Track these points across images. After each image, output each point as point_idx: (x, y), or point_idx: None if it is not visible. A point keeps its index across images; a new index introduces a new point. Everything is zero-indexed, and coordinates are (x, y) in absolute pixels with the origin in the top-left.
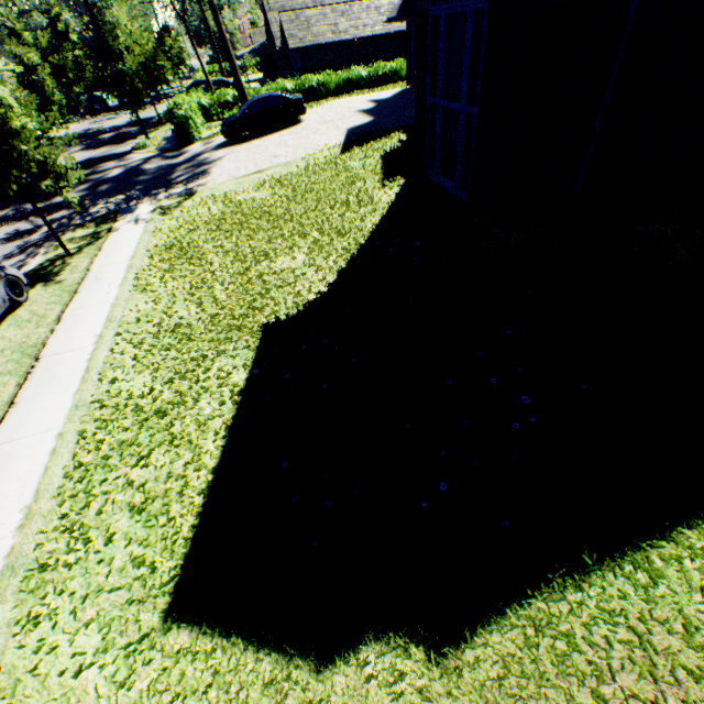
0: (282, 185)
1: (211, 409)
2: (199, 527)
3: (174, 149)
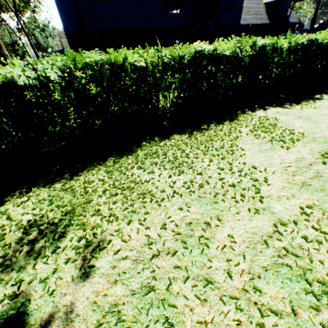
0: None
1: None
2: None
3: None
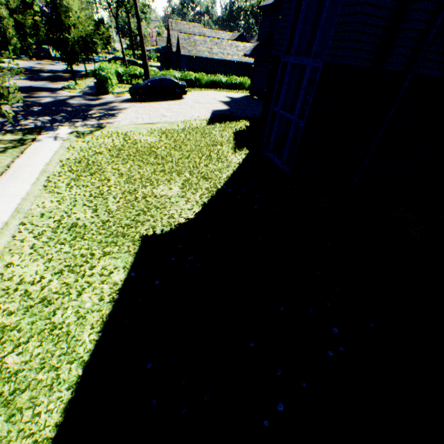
0: (166, 135)
1: (91, 303)
2: (62, 426)
3: (93, 94)
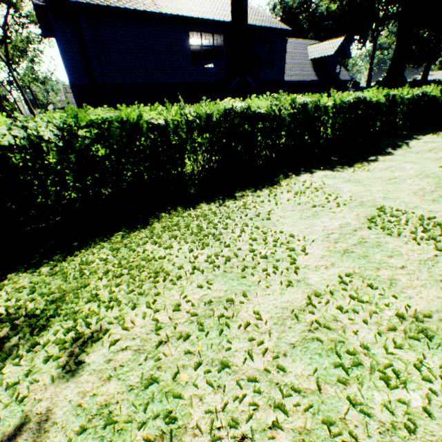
0: None
1: None
2: None
3: None
